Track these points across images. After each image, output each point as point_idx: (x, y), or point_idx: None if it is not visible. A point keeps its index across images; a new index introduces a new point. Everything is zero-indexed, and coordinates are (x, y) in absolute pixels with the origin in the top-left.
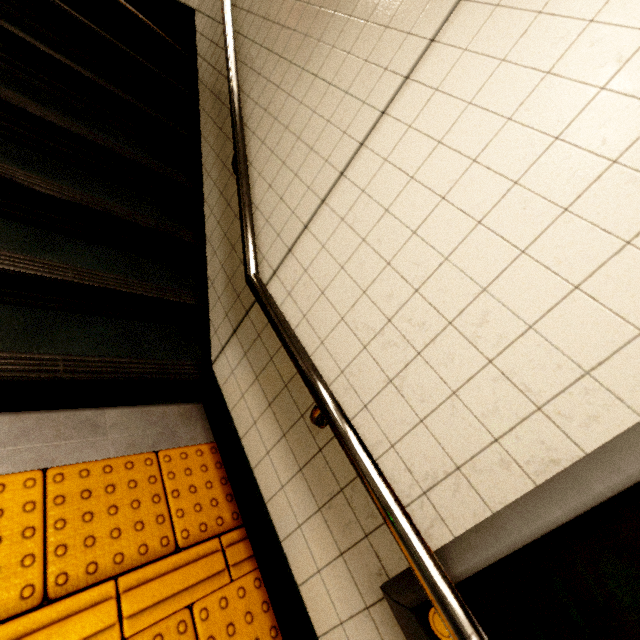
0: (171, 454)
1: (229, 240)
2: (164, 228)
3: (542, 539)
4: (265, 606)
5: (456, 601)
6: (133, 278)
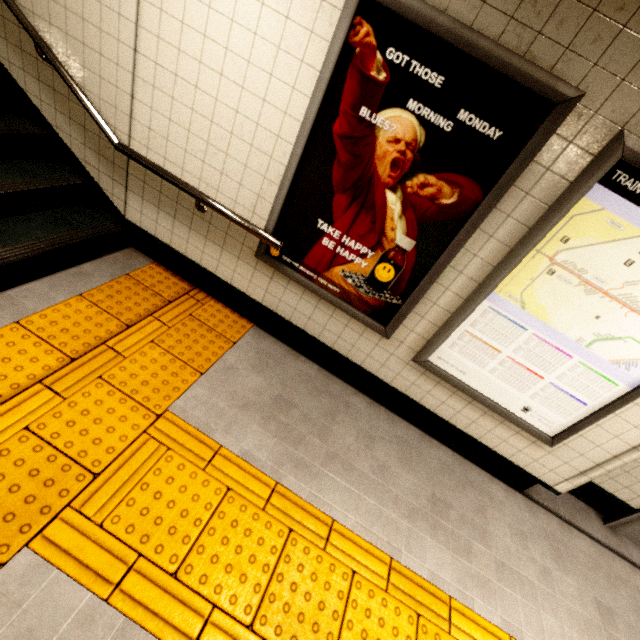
0: (136, 273)
1: (77, 122)
2: (14, 129)
3: (286, 203)
4: (224, 308)
5: (270, 236)
6: (28, 179)
